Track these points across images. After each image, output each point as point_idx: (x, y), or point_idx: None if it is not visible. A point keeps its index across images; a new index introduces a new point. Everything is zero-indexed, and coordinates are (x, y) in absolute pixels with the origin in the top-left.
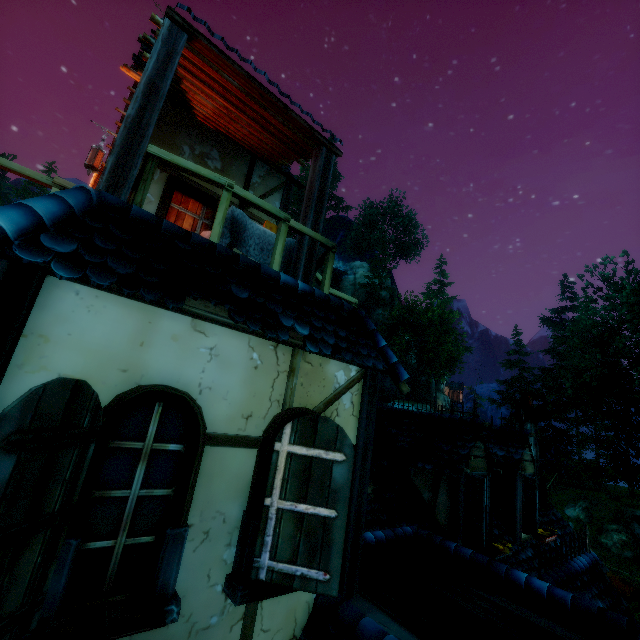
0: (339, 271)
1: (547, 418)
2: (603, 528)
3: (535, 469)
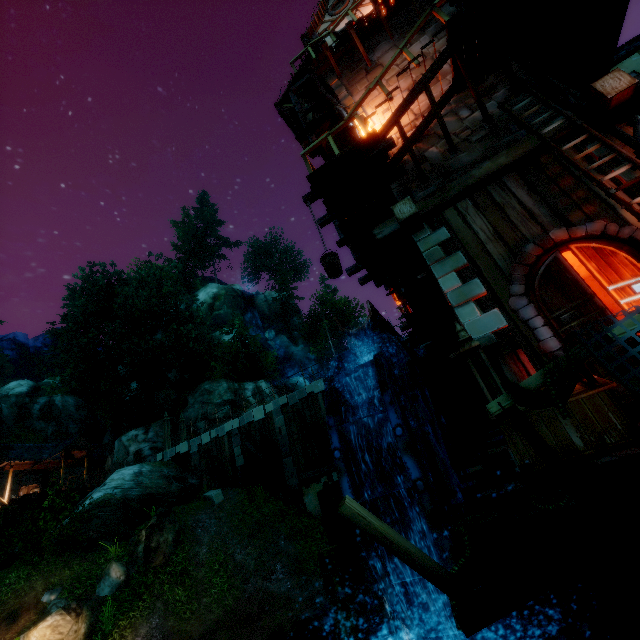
0: (247, 295)
1: None
2: None
3: None
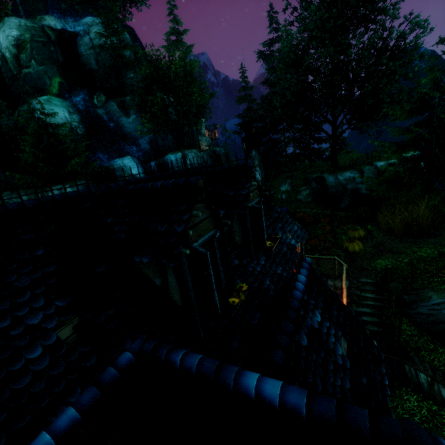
0: (70, 33)
1: (268, 134)
2: (299, 191)
3: (261, 193)
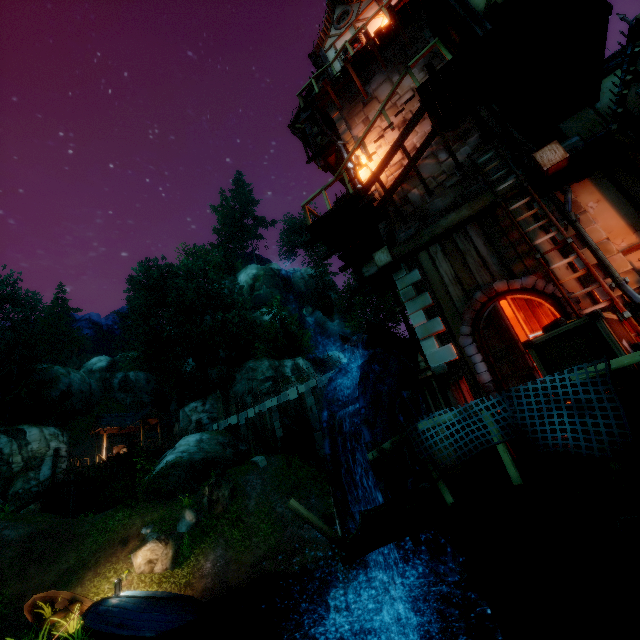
0: (285, 273)
1: None
2: None
3: None
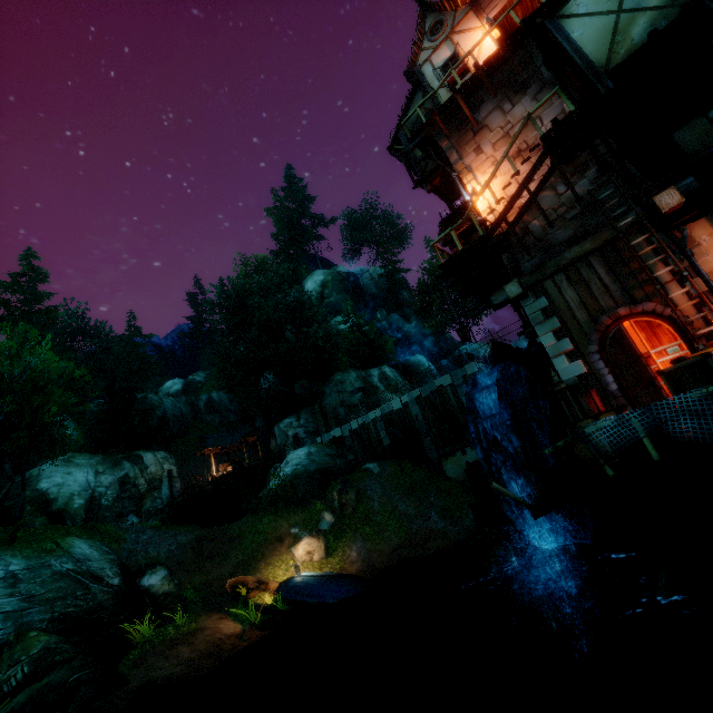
0: (352, 275)
1: None
2: None
3: None
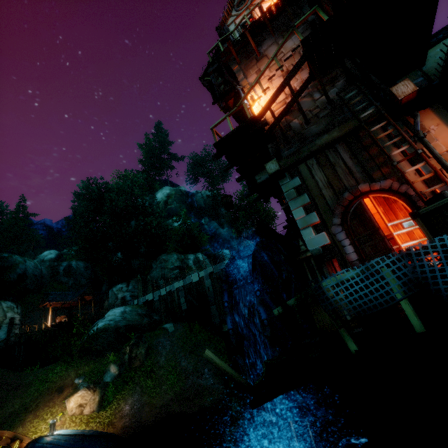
0: (190, 193)
1: None
2: None
3: None
